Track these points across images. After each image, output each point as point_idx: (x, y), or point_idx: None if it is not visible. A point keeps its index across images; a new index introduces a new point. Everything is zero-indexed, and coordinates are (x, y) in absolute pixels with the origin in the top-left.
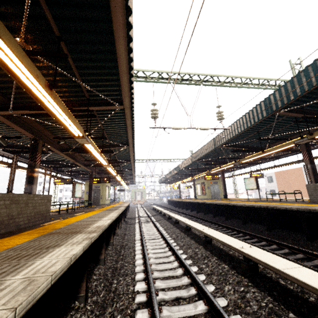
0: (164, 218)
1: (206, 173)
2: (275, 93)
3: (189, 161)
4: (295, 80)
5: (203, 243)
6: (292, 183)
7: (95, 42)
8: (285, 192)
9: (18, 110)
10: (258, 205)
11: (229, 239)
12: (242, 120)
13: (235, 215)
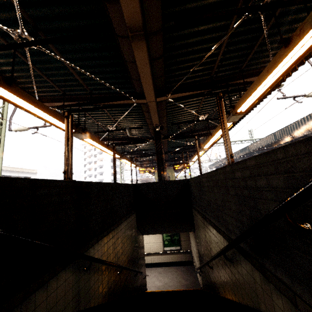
0: None
1: None
2: None
3: (269, 140)
4: None
5: None
6: None
7: None
8: None
9: (176, 93)
10: None
11: None
12: None
13: None
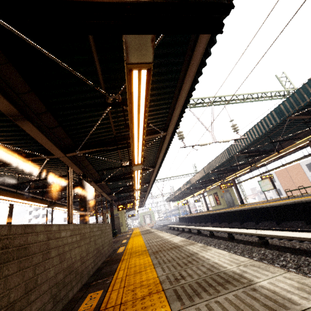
0: (193, 234)
1: (220, 182)
2: (284, 103)
3: (202, 174)
4: (301, 90)
5: (261, 245)
6: (294, 179)
7: (160, 88)
8: (290, 189)
9: (84, 150)
10: (290, 202)
11: (293, 233)
12: (255, 128)
13: (264, 217)
